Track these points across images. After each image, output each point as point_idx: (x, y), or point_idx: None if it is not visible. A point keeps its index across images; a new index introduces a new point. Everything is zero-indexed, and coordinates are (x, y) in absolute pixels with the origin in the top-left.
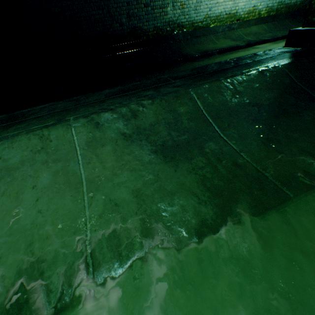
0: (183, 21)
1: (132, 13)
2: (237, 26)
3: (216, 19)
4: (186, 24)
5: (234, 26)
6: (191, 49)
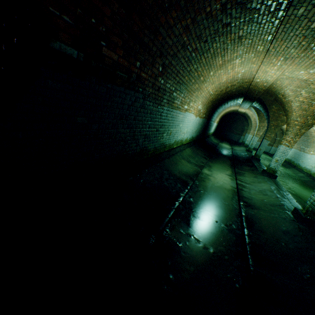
0: (167, 143)
1: (148, 134)
2: (182, 148)
3: (177, 143)
4: (167, 145)
5: (181, 148)
6: (176, 170)
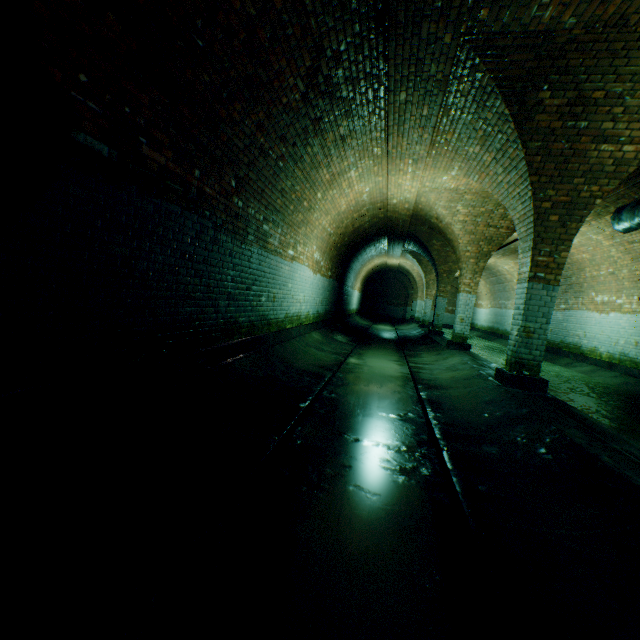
0: (272, 317)
1: (233, 293)
2: (303, 330)
3: (291, 320)
4: (273, 322)
5: (301, 330)
6: (298, 361)
